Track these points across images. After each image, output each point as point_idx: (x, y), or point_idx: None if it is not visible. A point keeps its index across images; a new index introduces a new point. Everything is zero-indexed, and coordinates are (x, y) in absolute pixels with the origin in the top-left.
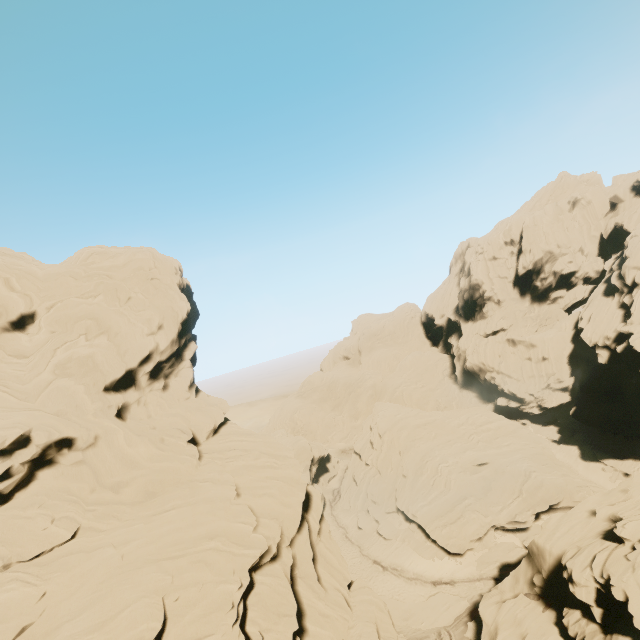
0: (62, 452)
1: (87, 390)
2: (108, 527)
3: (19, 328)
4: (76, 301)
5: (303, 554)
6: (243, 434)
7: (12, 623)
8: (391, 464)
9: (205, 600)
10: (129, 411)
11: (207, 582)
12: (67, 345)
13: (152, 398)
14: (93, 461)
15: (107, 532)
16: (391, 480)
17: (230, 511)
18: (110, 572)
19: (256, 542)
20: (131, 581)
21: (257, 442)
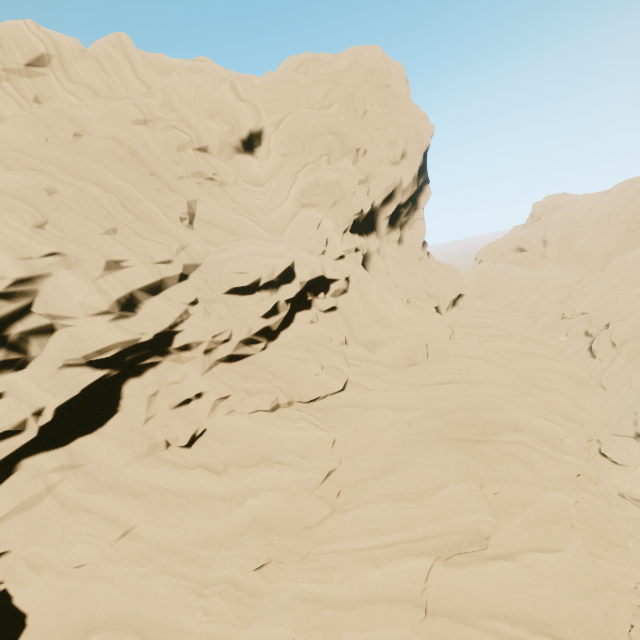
0: (319, 296)
1: (336, 227)
2: (375, 387)
3: (248, 150)
4: (308, 112)
5: (597, 471)
6: (489, 311)
7: (318, 464)
8: (630, 381)
9: (534, 505)
10: (370, 262)
11: (529, 483)
12: (309, 168)
13: (389, 251)
14: (346, 312)
15: (376, 392)
16: (628, 400)
17: (524, 401)
18: (402, 438)
19: (571, 448)
20: (433, 456)
21: (512, 323)
